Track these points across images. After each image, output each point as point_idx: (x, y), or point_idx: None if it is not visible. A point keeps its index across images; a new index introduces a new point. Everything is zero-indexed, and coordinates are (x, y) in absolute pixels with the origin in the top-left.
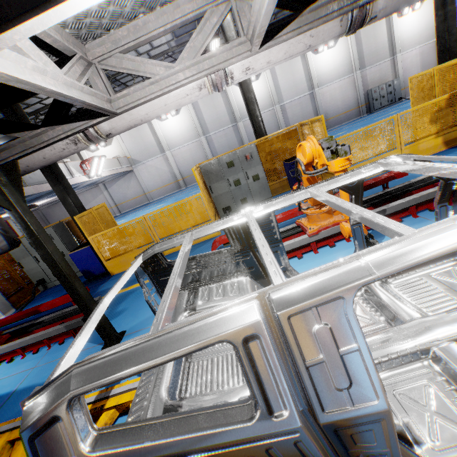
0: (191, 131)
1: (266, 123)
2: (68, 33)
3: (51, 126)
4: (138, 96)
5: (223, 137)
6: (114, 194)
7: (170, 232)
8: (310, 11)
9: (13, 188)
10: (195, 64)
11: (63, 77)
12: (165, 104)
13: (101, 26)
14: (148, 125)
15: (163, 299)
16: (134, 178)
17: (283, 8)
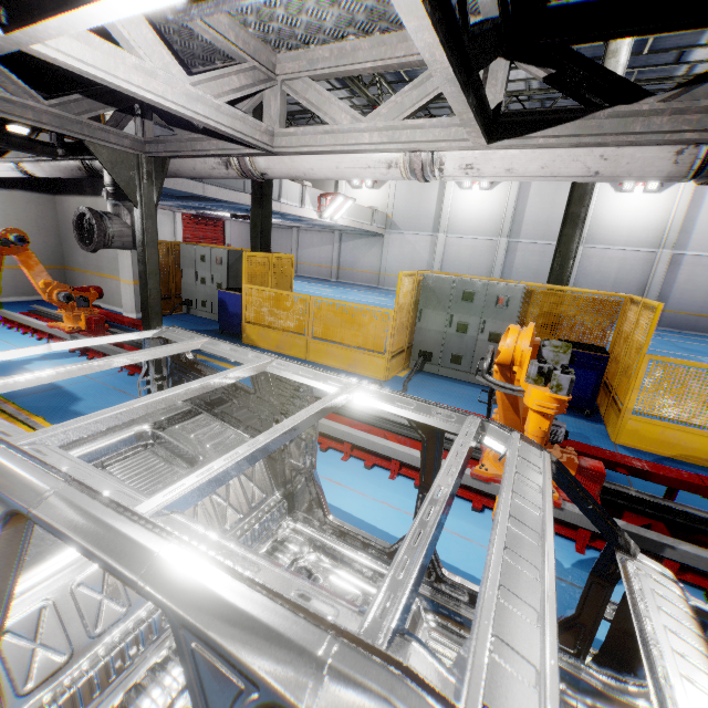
0: (493, 221)
1: (625, 270)
2: (251, 35)
3: (208, 136)
4: (305, 142)
5: (537, 255)
6: (345, 253)
7: (328, 336)
8: (612, 113)
9: (152, 186)
10: (390, 129)
11: (184, 86)
12: (337, 166)
13: (295, 36)
14: (440, 186)
15: (13, 376)
16: (379, 246)
17: (566, 93)
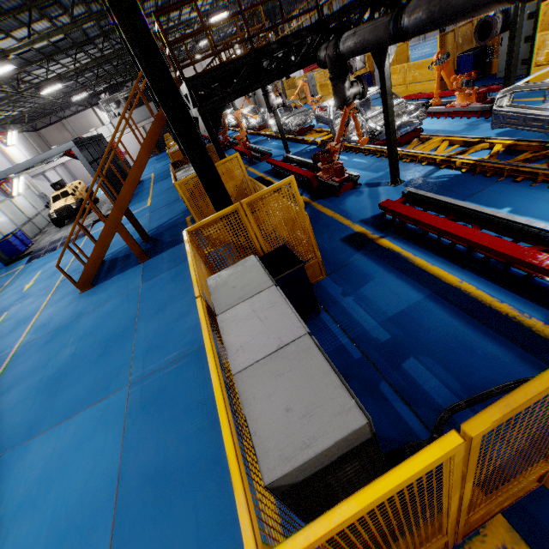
0: None
1: None
2: None
3: None
4: None
5: None
6: None
7: None
8: None
9: None
10: None
11: None
12: None
13: None
14: None
15: None
16: None
17: None
